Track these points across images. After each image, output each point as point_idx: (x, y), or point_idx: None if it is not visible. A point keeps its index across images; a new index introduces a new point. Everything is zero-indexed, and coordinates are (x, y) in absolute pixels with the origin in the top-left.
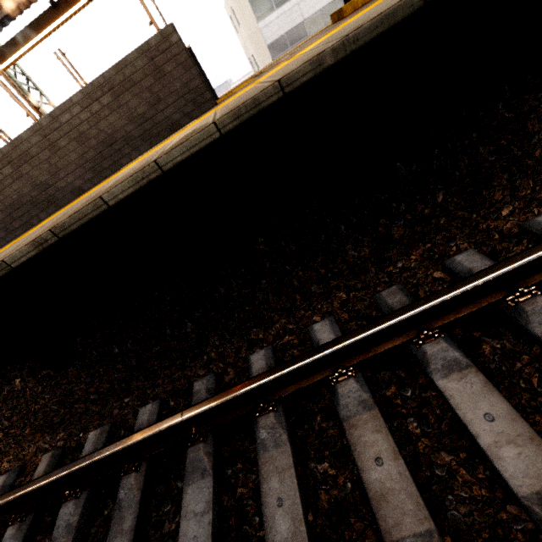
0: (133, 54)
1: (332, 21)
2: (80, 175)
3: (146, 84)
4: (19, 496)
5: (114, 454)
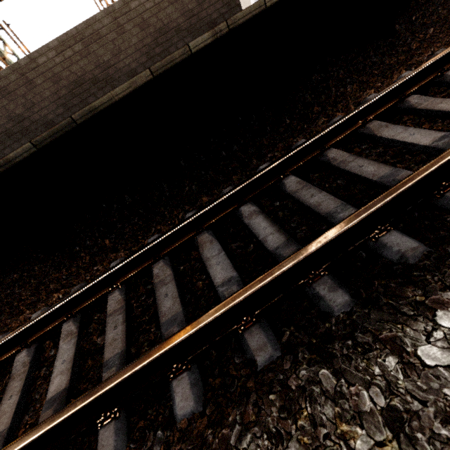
0: None
1: None
2: (136, 58)
3: None
4: (247, 183)
5: (316, 139)
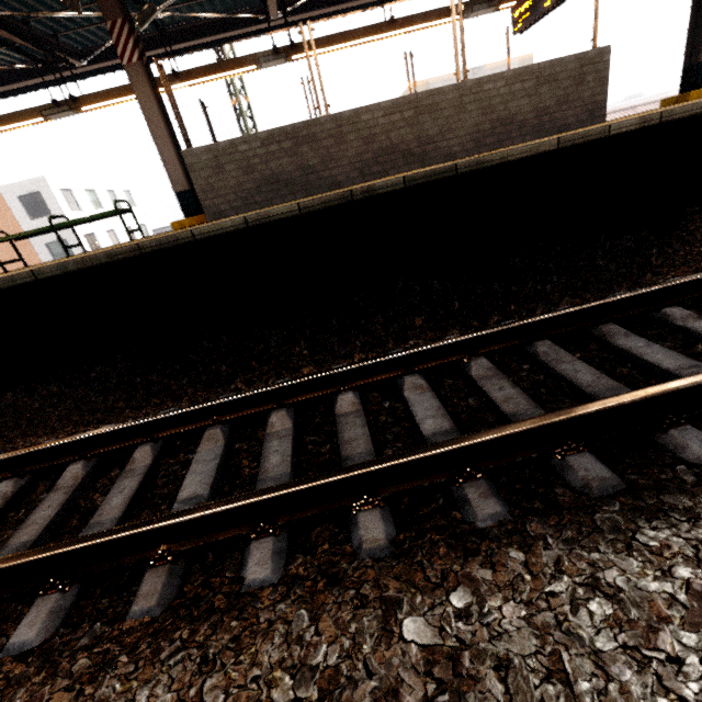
0: (571, 57)
1: (662, 105)
2: (462, 142)
3: (565, 84)
4: (677, 283)
5: None
